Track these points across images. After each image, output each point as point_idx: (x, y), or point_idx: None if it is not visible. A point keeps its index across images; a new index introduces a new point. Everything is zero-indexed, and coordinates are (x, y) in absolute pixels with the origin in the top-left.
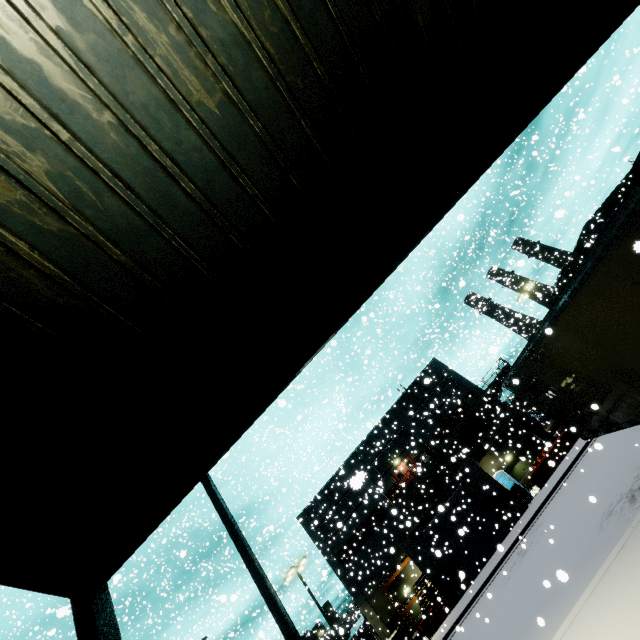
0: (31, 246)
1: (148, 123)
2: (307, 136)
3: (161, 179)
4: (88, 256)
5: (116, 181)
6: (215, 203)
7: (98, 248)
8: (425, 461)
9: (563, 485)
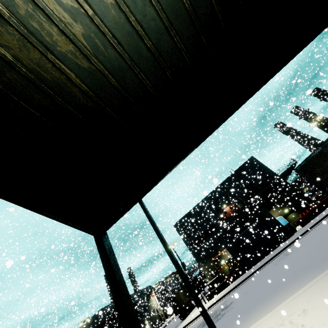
0: (76, 75)
1: (130, 3)
2: (214, 9)
3: (135, 38)
4: (100, 82)
5: (113, 39)
6: (161, 53)
7: (105, 78)
8: (239, 207)
9: (316, 226)
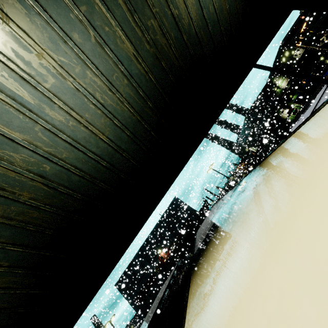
0: None
1: None
2: None
3: None
4: None
5: None
6: None
7: None
8: (172, 249)
9: None
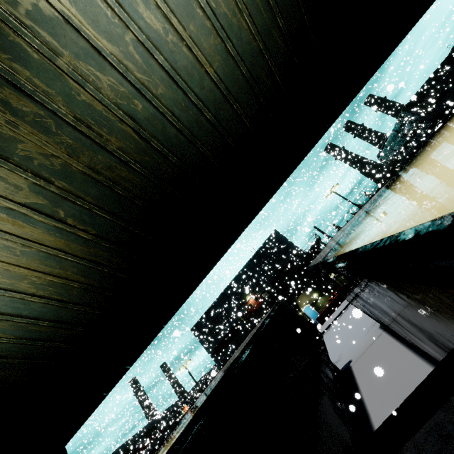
0: None
1: None
2: None
3: None
4: None
5: None
6: None
7: None
8: (265, 297)
9: (326, 334)
